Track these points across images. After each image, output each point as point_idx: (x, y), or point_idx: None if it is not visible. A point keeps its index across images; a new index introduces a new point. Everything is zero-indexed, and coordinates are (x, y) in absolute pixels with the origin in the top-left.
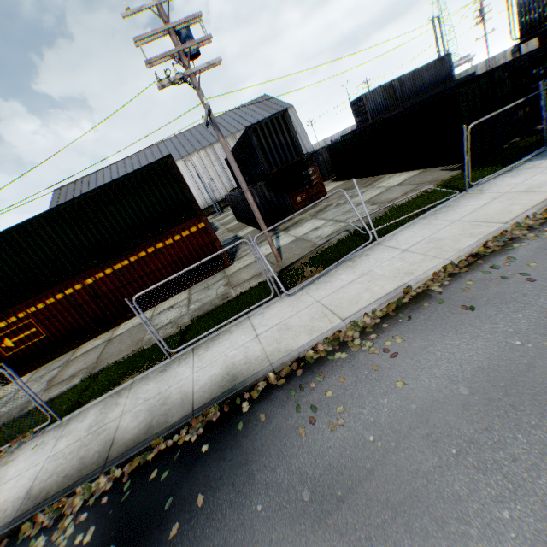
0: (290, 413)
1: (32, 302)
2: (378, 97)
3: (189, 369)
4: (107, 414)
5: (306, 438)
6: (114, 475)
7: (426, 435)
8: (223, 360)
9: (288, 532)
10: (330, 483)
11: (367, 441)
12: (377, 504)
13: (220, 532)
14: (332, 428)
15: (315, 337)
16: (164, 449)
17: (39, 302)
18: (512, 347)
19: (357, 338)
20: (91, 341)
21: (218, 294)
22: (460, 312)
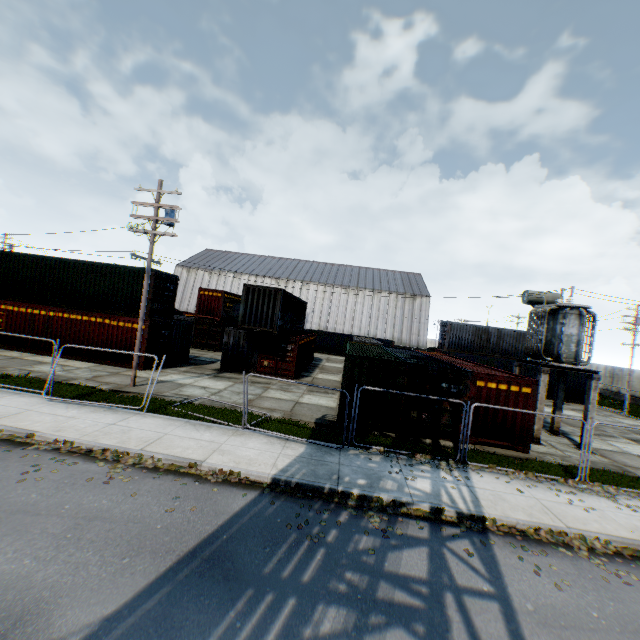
0: None
1: (16, 303)
2: (466, 333)
3: None
4: None
5: None
6: None
7: None
8: None
9: None
10: None
11: None
12: None
13: None
14: None
15: None
16: None
17: (19, 306)
18: None
19: None
20: (20, 352)
21: (78, 376)
22: None
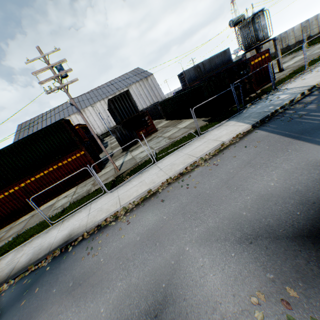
0: (83, 250)
1: None
2: (191, 72)
3: (57, 231)
4: (17, 255)
5: (83, 261)
6: (11, 283)
7: (117, 257)
8: (71, 226)
9: (59, 298)
10: (80, 278)
11: (100, 261)
12: (89, 284)
13: (38, 301)
14: (93, 256)
15: (107, 215)
16: (34, 270)
17: None
18: (162, 219)
19: (123, 215)
20: (25, 216)
21: (87, 189)
22: (159, 203)
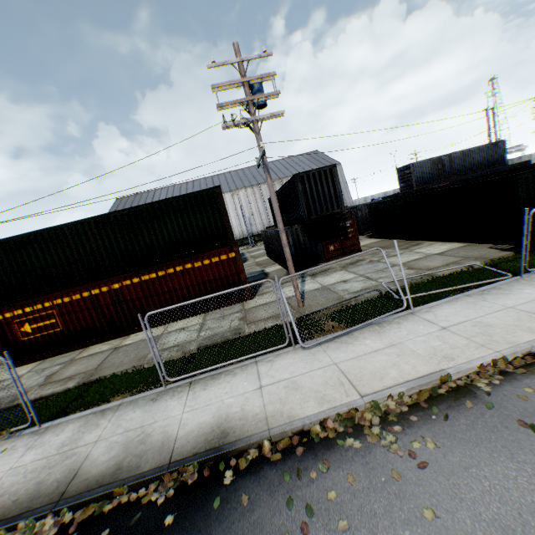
0: (278, 505)
1: (60, 294)
2: (425, 168)
3: (180, 406)
4: (84, 433)
5: None
6: (62, 518)
7: None
8: (218, 406)
9: None
10: None
11: None
12: None
13: None
14: None
15: (326, 408)
16: (125, 503)
17: (66, 296)
18: None
19: (376, 424)
20: (100, 344)
21: (231, 327)
22: (516, 428)
